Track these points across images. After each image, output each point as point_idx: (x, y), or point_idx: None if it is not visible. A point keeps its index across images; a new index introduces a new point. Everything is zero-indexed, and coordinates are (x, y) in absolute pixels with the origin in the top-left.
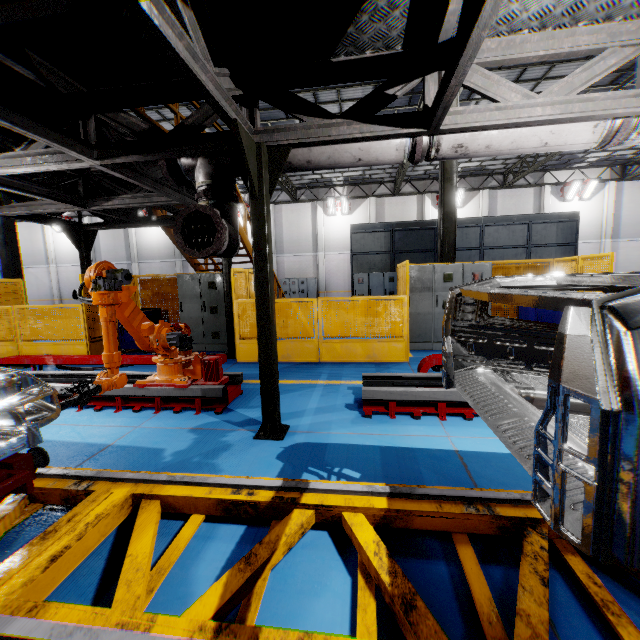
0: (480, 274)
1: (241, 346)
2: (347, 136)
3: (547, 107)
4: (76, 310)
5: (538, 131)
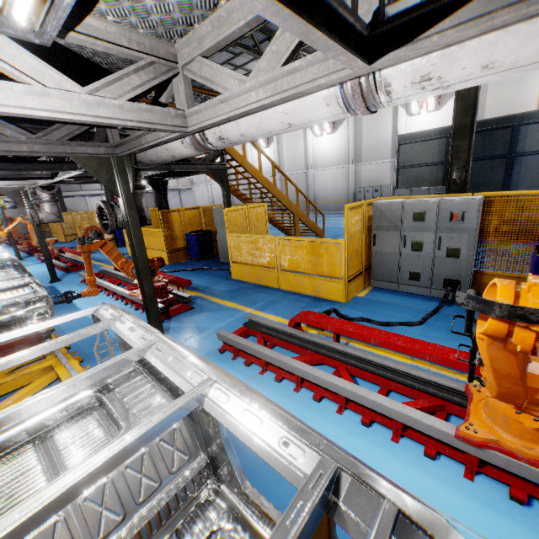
0: (460, 213)
1: (233, 267)
2: (147, 145)
3: (259, 89)
4: (161, 233)
5: (272, 114)
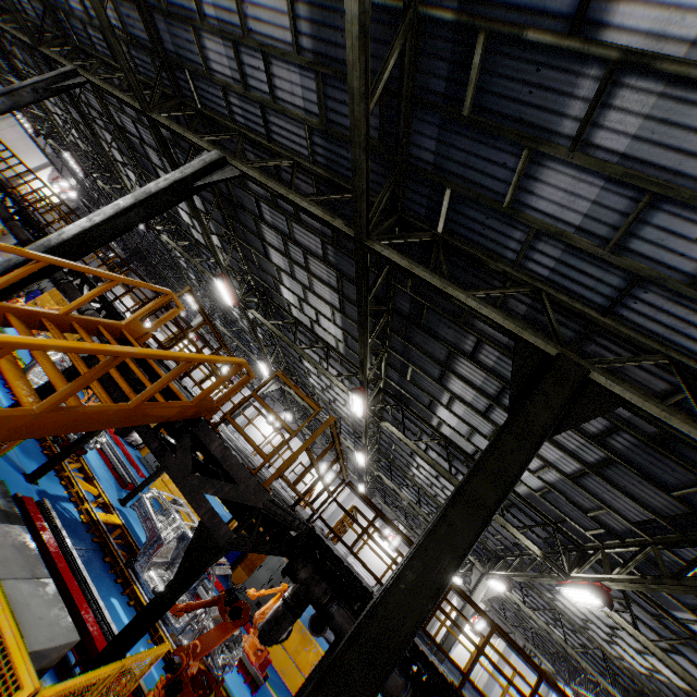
0: None
1: None
2: None
3: None
4: None
5: None
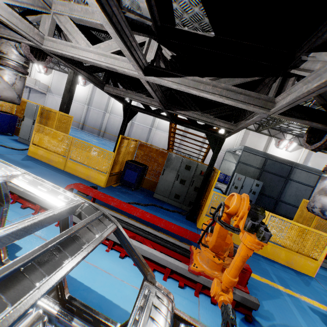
0: None
1: (204, 219)
2: None
3: None
4: (109, 155)
5: None
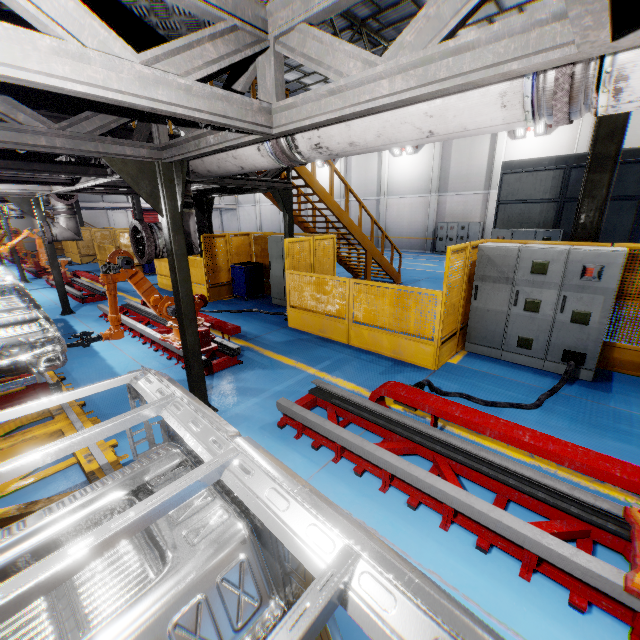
0: (597, 268)
1: (291, 313)
2: (209, 149)
3: (397, 76)
4: (201, 262)
5: (406, 115)
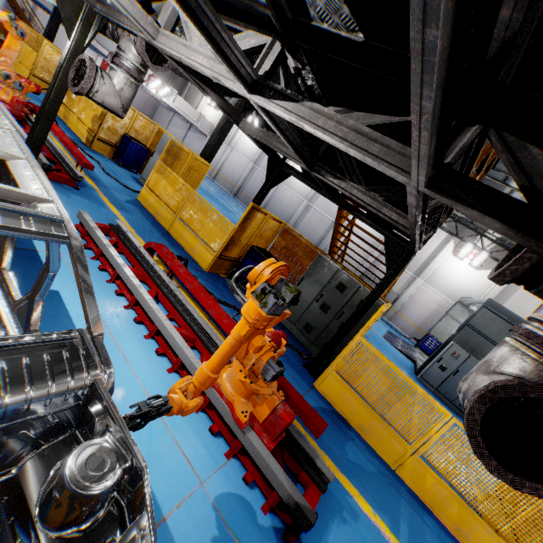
0: None
1: (329, 376)
2: None
3: None
4: (228, 227)
5: None
